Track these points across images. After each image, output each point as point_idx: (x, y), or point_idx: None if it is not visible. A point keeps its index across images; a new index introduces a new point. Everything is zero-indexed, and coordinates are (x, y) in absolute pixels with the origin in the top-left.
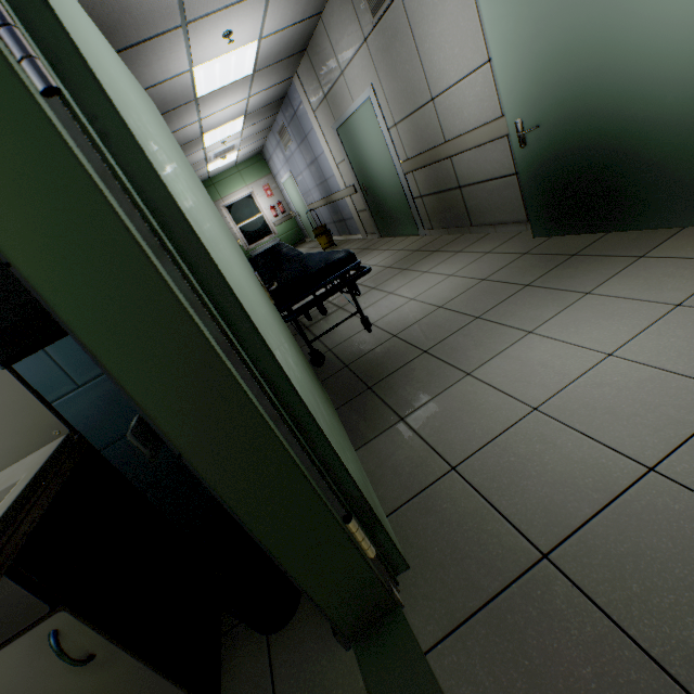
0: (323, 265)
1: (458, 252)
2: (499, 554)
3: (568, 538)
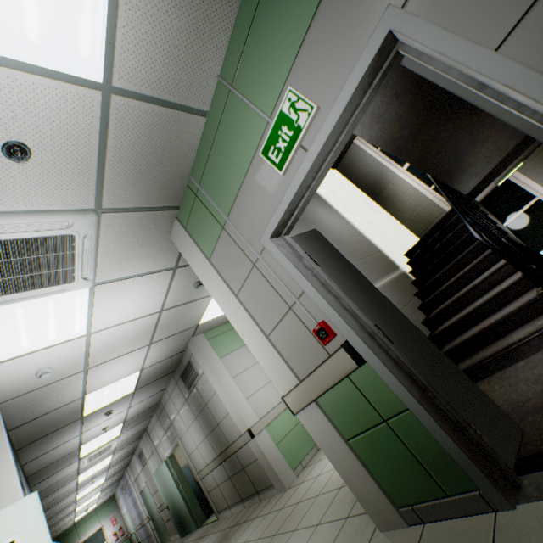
0: None
1: None
2: None
3: None
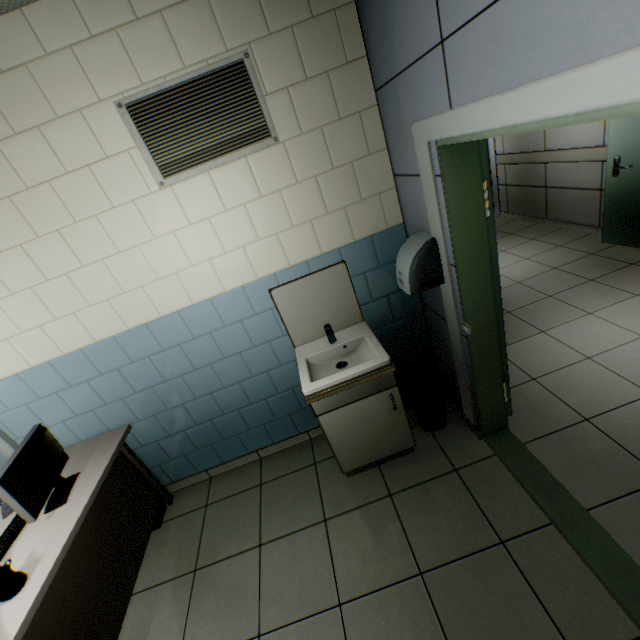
0: None
1: (532, 239)
2: (561, 416)
3: (600, 415)
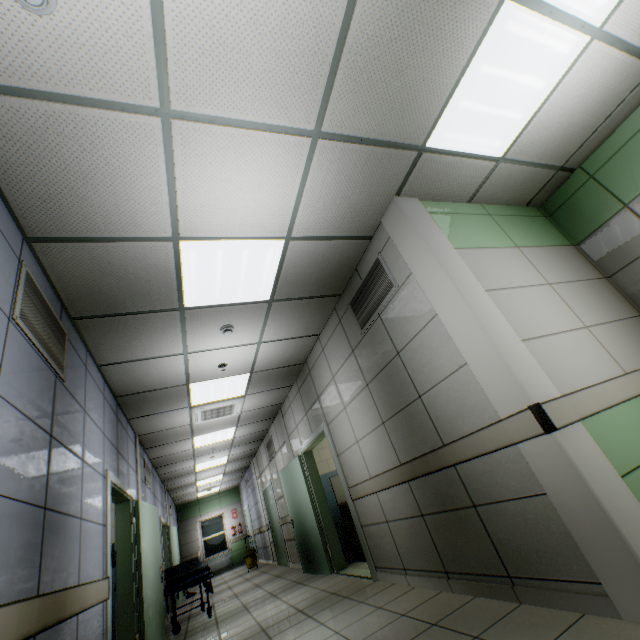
0: (195, 569)
1: (284, 577)
2: None
3: None
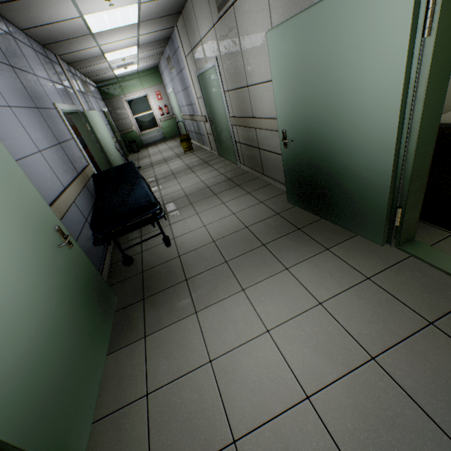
0: (130, 208)
1: (248, 192)
2: None
3: None
